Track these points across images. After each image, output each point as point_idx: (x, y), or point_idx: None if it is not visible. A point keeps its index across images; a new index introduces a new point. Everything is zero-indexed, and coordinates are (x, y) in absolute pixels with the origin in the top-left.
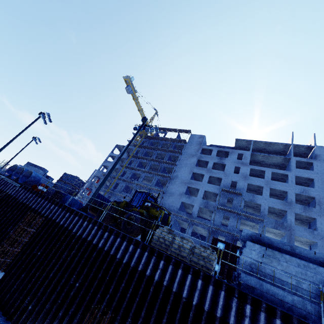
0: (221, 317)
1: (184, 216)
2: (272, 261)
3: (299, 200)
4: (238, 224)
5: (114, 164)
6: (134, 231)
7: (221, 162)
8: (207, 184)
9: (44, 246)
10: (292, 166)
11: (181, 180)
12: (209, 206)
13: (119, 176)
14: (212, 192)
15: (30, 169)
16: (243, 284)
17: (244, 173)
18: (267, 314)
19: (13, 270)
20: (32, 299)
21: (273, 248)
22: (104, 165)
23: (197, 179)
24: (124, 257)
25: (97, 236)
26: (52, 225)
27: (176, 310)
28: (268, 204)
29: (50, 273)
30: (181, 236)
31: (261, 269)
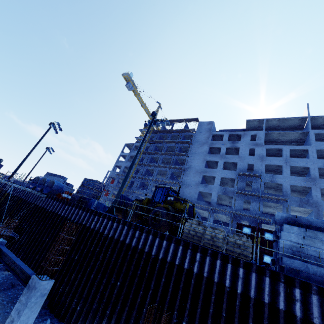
0: (269, 303)
1: (204, 205)
2: (314, 242)
3: (323, 174)
4: (260, 206)
5: (131, 164)
6: (163, 226)
7: (235, 146)
8: (222, 170)
9: (80, 251)
10: (312, 140)
11: (195, 170)
12: (228, 192)
13: (133, 174)
14: (229, 178)
15: (51, 179)
16: (286, 268)
17: (260, 154)
18: (319, 296)
19: (56, 275)
20: (79, 301)
21: (313, 228)
22: (117, 165)
23: (211, 167)
24: (159, 253)
25: (129, 235)
26: (83, 230)
27: (221, 299)
28: (289, 183)
29: (91, 275)
30: (212, 227)
31: (304, 251)
